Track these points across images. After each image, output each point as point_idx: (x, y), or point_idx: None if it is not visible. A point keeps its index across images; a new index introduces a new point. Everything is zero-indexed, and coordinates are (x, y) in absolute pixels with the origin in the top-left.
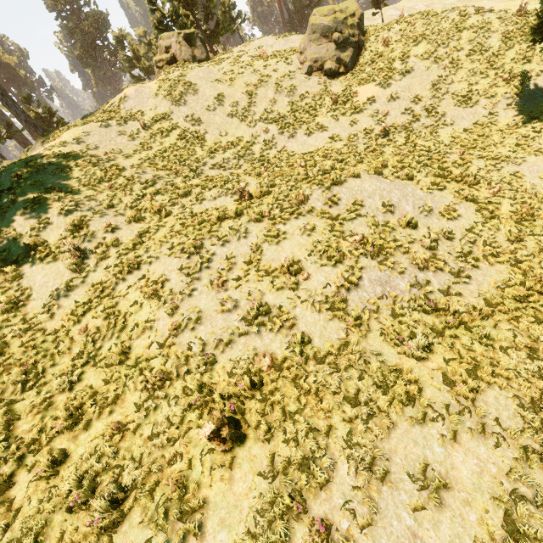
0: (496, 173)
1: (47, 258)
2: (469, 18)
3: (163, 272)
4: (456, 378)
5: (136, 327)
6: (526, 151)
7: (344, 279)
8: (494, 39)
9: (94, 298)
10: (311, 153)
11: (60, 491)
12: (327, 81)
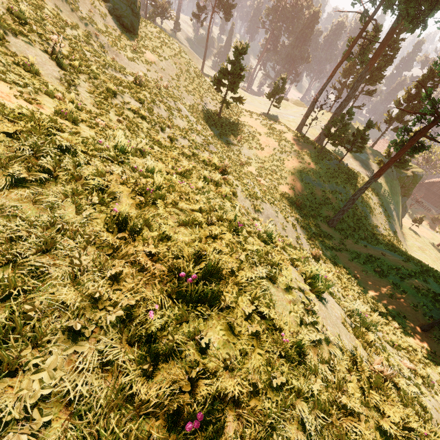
0: (208, 128)
1: (19, 35)
2: (183, 53)
3: (136, 106)
4: (242, 172)
5: (149, 131)
6: (210, 124)
7: (206, 142)
8: (192, 71)
9: (103, 101)
10: (138, 75)
11: (200, 177)
12: (123, 29)
